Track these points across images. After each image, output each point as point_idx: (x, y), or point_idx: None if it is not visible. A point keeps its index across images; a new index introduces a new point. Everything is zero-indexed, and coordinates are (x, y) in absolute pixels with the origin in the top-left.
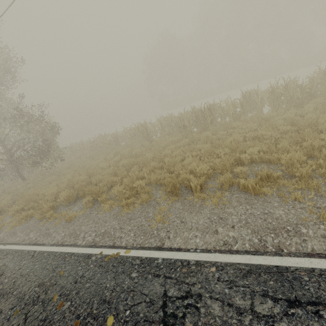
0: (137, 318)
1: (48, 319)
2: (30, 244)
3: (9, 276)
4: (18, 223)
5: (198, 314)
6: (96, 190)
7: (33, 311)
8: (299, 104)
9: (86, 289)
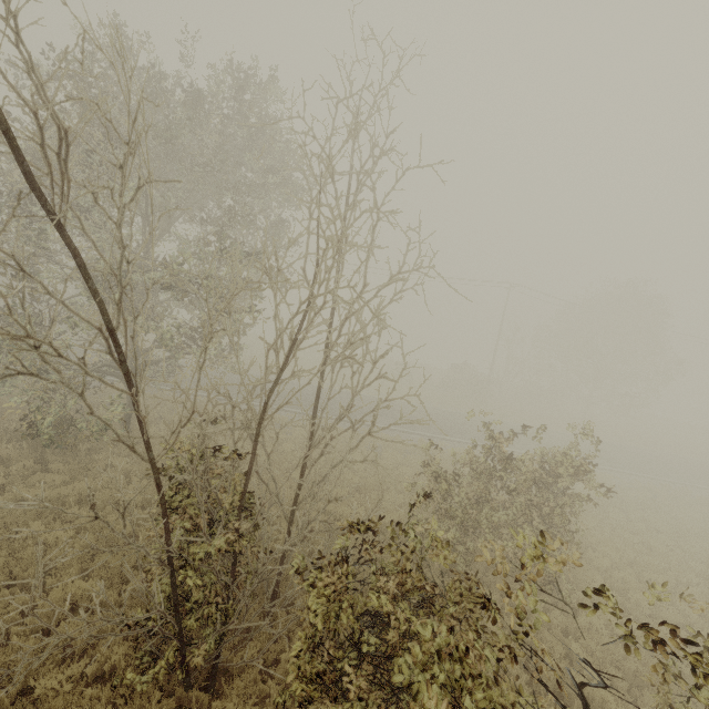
0: None
1: None
2: None
3: None
4: None
5: None
6: None
7: None
8: None
9: None
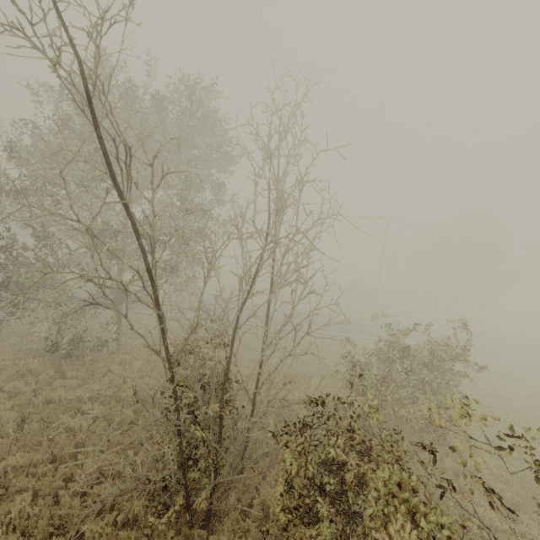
0: None
1: None
2: None
3: None
4: None
5: None
6: None
7: None
8: None
9: None
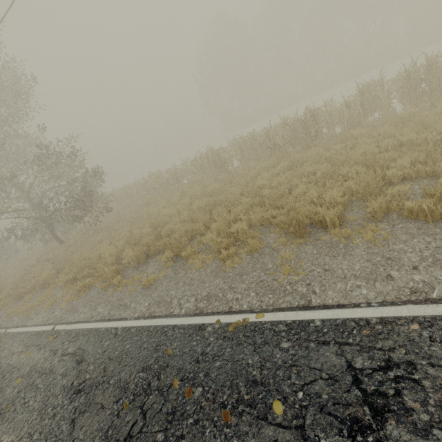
0: (319, 401)
1: (178, 411)
2: (104, 320)
3: (93, 362)
4: (75, 297)
5: (422, 389)
6: (176, 242)
7: (150, 403)
8: None
9: (217, 369)
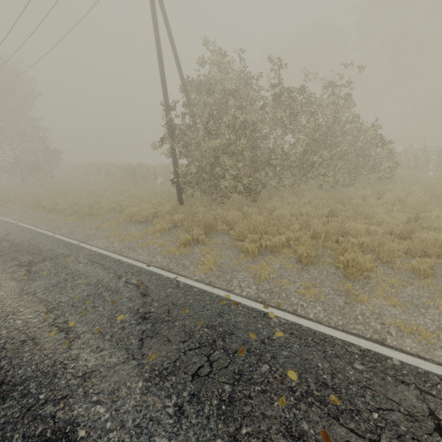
0: None
1: None
2: None
3: None
4: None
5: None
6: (25, 197)
7: None
8: (164, 183)
9: None
